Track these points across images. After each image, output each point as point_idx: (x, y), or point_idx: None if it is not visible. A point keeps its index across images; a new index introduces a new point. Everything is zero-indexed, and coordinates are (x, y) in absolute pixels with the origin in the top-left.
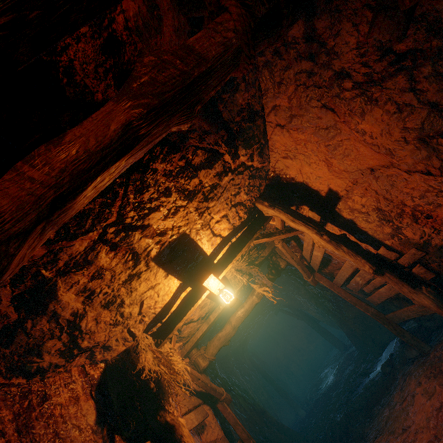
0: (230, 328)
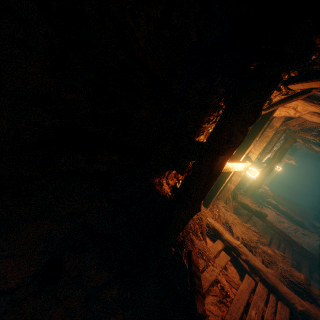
0: (274, 174)
